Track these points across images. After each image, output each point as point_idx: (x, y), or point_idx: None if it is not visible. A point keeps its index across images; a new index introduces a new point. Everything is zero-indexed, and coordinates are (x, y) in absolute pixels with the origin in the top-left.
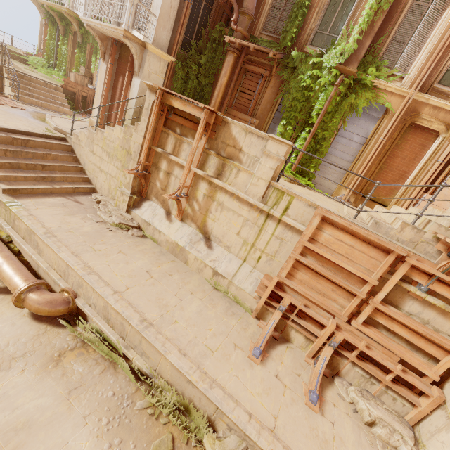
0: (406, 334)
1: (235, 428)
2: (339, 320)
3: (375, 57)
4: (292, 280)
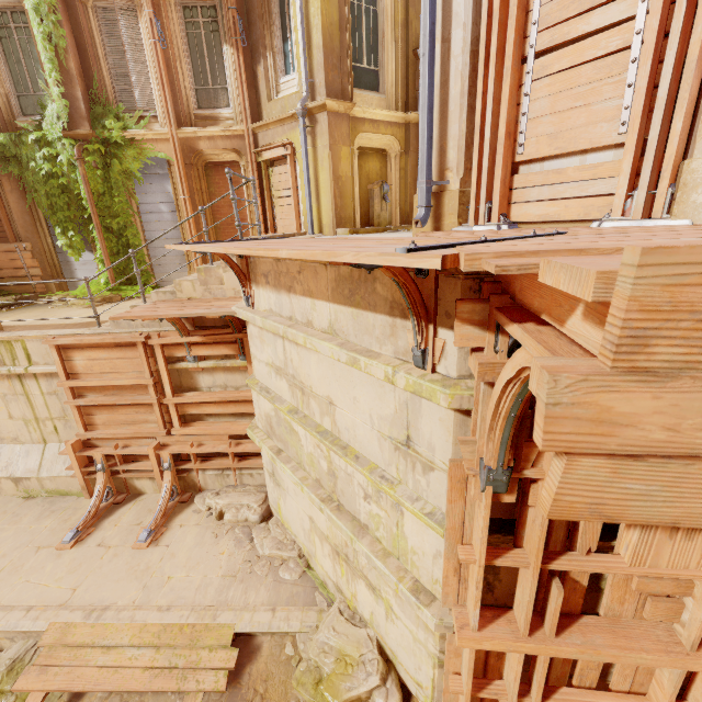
0: (218, 409)
1: (14, 634)
2: (162, 438)
3: (106, 105)
4: (98, 430)
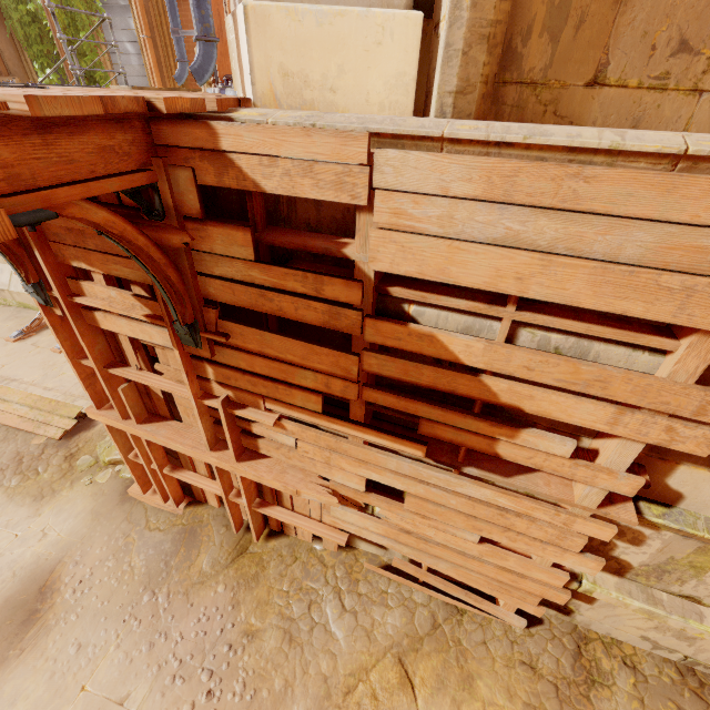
0: None
1: None
2: None
3: None
4: None
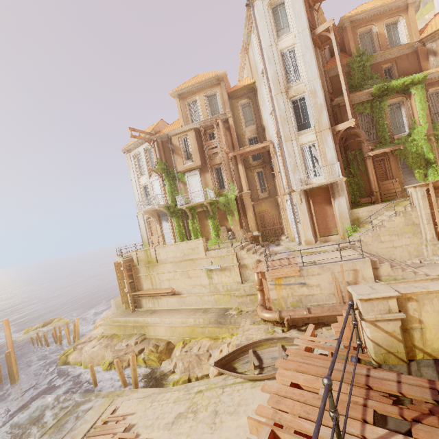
0: None
1: None
2: None
3: (434, 123)
4: None
